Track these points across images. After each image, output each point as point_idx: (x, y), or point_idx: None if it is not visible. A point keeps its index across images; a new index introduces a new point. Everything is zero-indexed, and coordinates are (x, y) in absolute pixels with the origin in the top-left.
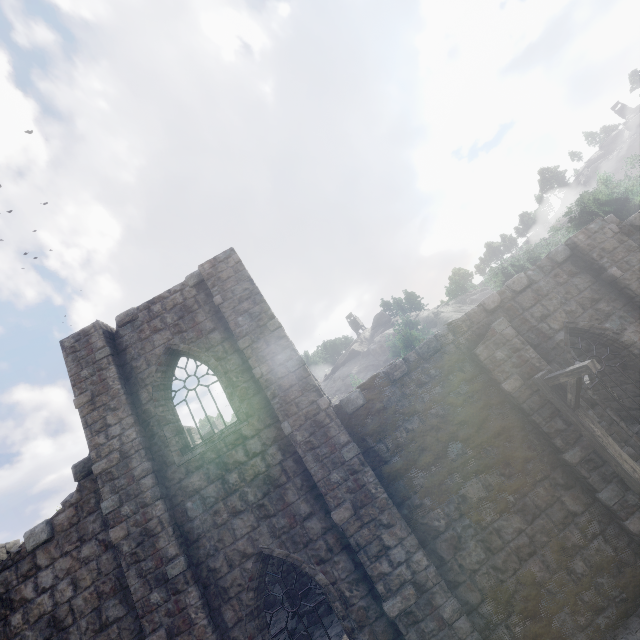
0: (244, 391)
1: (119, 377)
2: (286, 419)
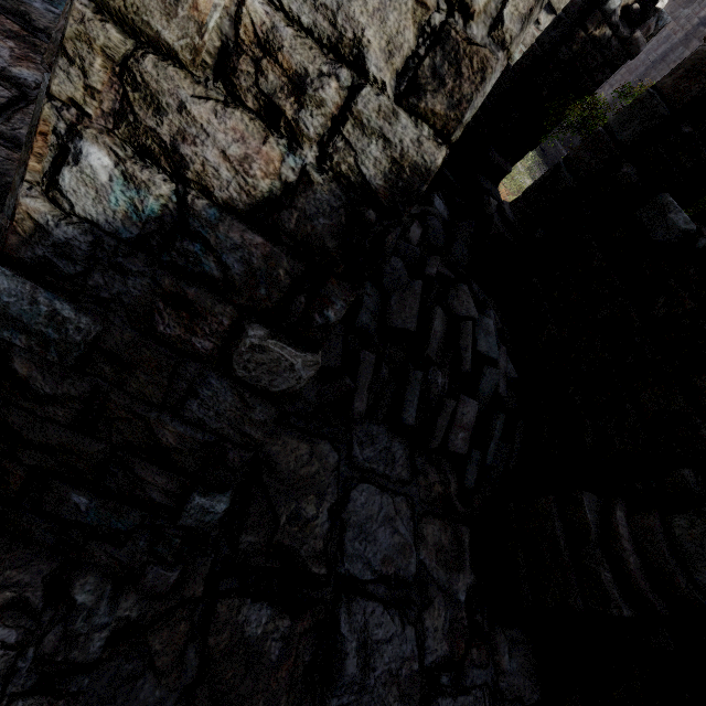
0: None
1: None
2: None
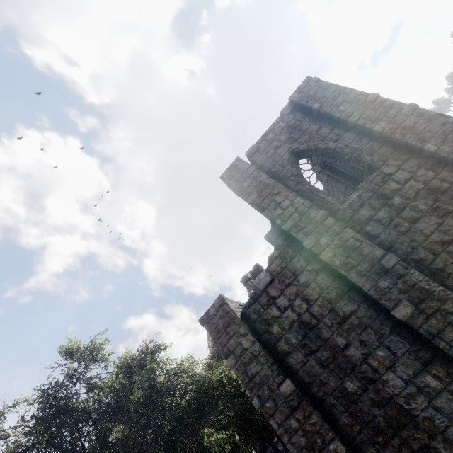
0: (369, 149)
1: (270, 177)
2: (425, 143)
